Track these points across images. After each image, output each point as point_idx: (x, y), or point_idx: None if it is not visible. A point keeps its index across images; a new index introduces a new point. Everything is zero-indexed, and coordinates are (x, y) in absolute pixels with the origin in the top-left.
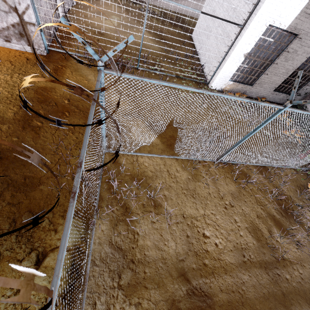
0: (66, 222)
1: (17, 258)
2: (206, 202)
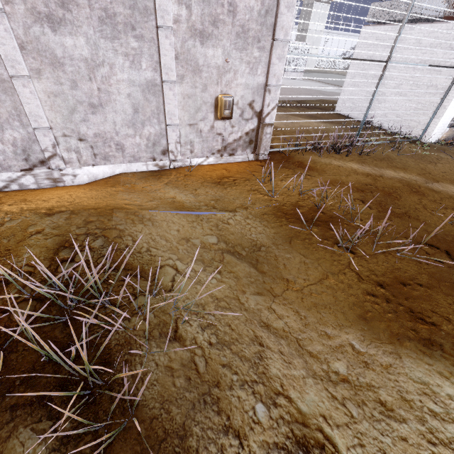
0: None
1: None
2: None
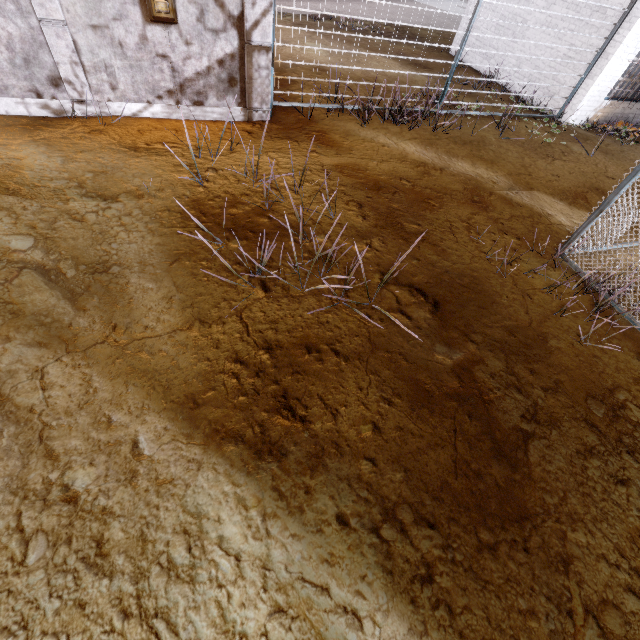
0: None
1: None
2: None
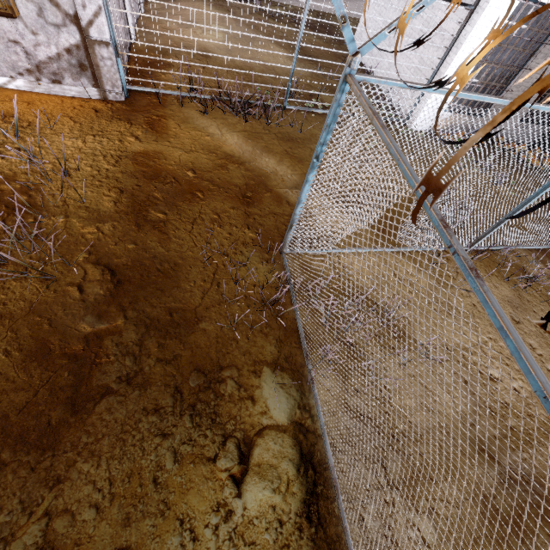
0: (502, 318)
1: (206, 456)
2: (474, 320)
